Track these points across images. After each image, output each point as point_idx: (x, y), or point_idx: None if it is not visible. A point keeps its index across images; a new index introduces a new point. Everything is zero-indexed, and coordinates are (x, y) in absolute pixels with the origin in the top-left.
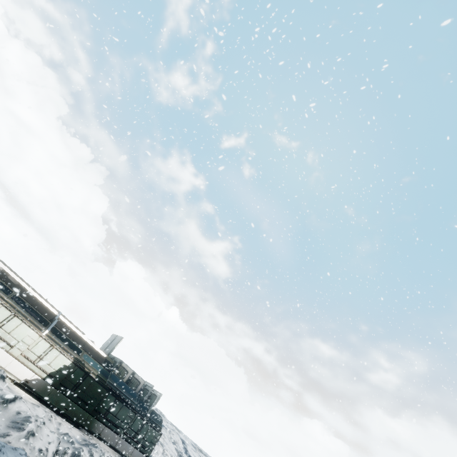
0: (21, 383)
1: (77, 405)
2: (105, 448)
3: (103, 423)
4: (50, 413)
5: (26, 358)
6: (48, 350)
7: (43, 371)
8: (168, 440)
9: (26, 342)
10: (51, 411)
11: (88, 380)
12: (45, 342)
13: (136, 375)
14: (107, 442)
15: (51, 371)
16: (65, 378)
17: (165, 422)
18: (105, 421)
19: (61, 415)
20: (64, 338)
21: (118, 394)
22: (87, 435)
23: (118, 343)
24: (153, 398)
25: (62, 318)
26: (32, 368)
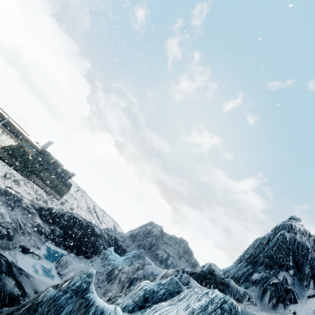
0: None
1: (21, 165)
2: (38, 188)
3: (36, 177)
4: (4, 164)
5: None
6: (1, 134)
7: None
8: (84, 201)
9: None
10: (5, 164)
11: (27, 155)
12: None
13: (58, 162)
14: (39, 185)
15: (4, 145)
16: (13, 151)
17: (85, 195)
18: (37, 176)
19: (12, 168)
20: (16, 134)
21: (44, 166)
22: (28, 180)
23: (50, 145)
24: (67, 174)
25: (11, 121)
26: None
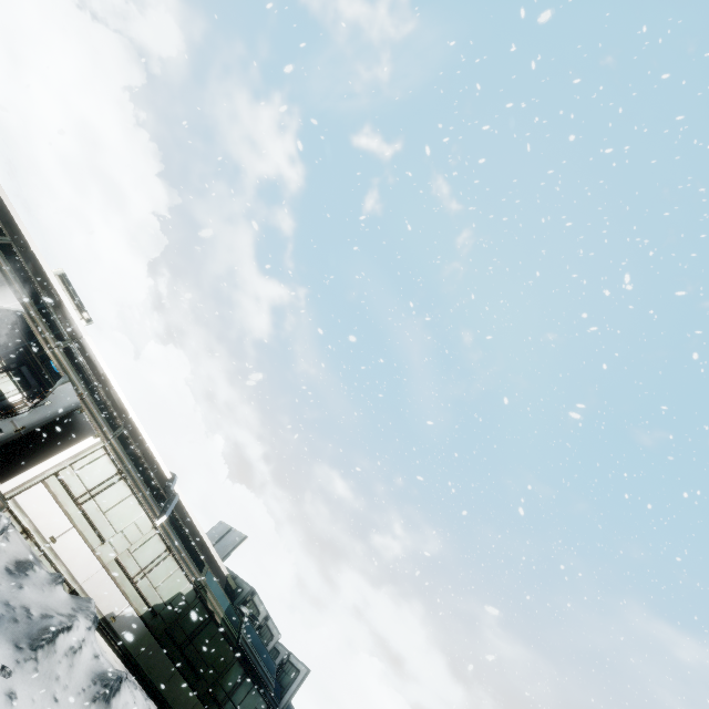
0: (102, 620)
1: (183, 678)
2: None
3: None
4: (148, 700)
5: (120, 569)
6: (160, 557)
7: (143, 600)
8: None
9: (129, 535)
10: (140, 688)
11: (211, 628)
12: (158, 540)
13: (270, 622)
14: None
15: (156, 602)
16: (175, 620)
17: None
18: None
19: (154, 697)
20: None
21: (254, 666)
22: None
23: (237, 545)
24: (292, 674)
25: (175, 488)
26: (127, 590)
